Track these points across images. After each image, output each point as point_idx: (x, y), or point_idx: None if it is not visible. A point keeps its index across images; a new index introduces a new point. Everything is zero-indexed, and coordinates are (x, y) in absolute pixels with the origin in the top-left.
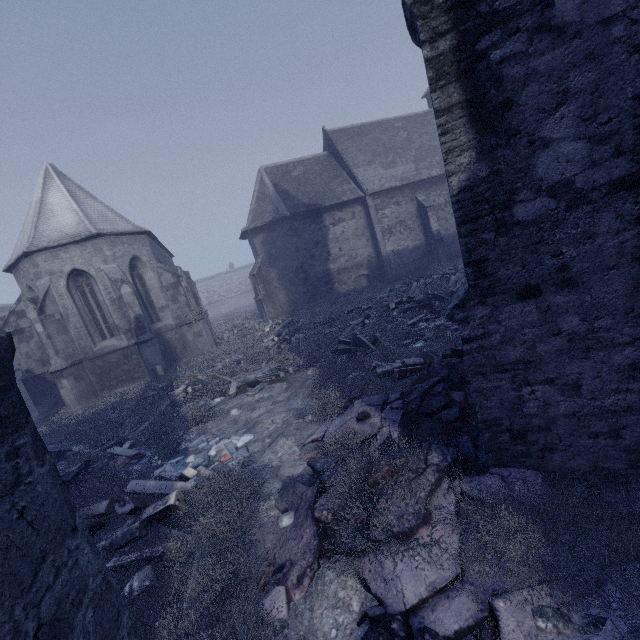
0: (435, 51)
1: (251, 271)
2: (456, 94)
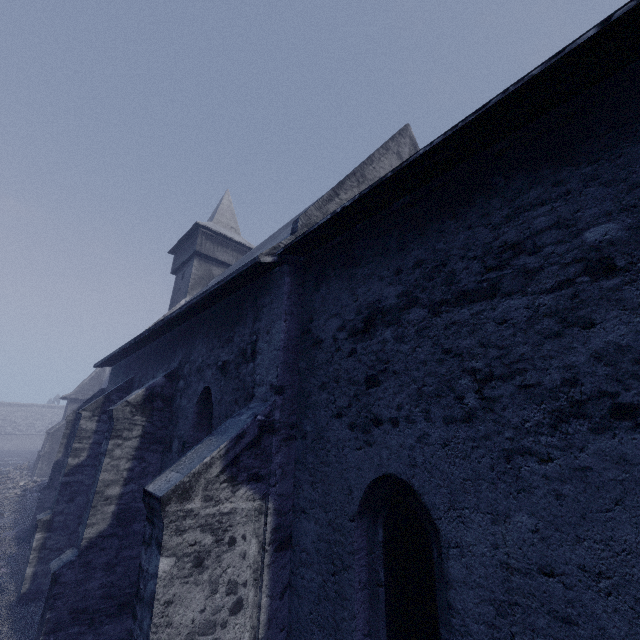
0: (66, 431)
1: (52, 427)
2: (66, 441)
